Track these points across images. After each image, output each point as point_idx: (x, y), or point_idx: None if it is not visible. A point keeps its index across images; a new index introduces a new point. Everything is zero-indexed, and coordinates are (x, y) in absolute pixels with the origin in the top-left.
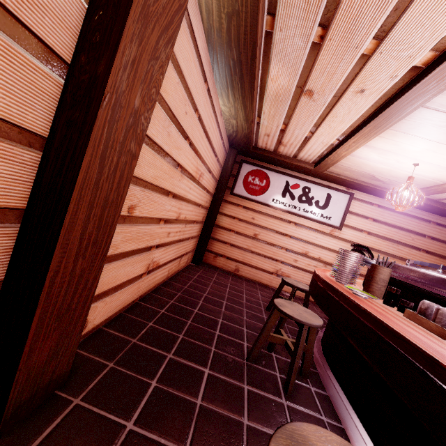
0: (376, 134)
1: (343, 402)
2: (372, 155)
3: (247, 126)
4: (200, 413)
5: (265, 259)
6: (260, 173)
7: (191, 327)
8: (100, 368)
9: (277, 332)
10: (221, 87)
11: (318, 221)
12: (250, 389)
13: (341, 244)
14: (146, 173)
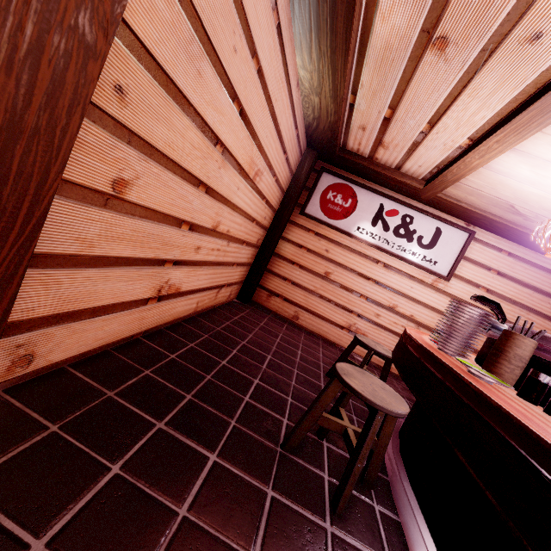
0: (541, 125)
1: (424, 542)
2: (520, 169)
3: (334, 108)
4: (178, 534)
5: (336, 308)
6: (345, 188)
7: (209, 385)
8: (31, 431)
9: (335, 412)
10: (301, 30)
11: (418, 265)
12: (276, 498)
13: (445, 301)
14: (152, 131)
